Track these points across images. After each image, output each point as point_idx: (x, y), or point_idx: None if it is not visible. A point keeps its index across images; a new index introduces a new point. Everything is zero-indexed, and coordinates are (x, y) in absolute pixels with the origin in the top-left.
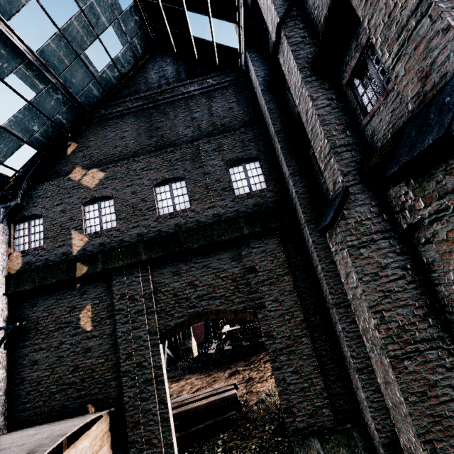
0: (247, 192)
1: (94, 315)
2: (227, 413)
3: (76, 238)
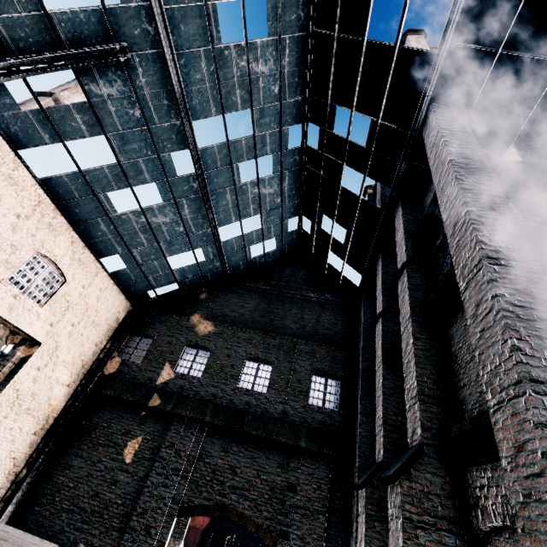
0: (320, 406)
1: (140, 449)
2: None
3: (166, 370)
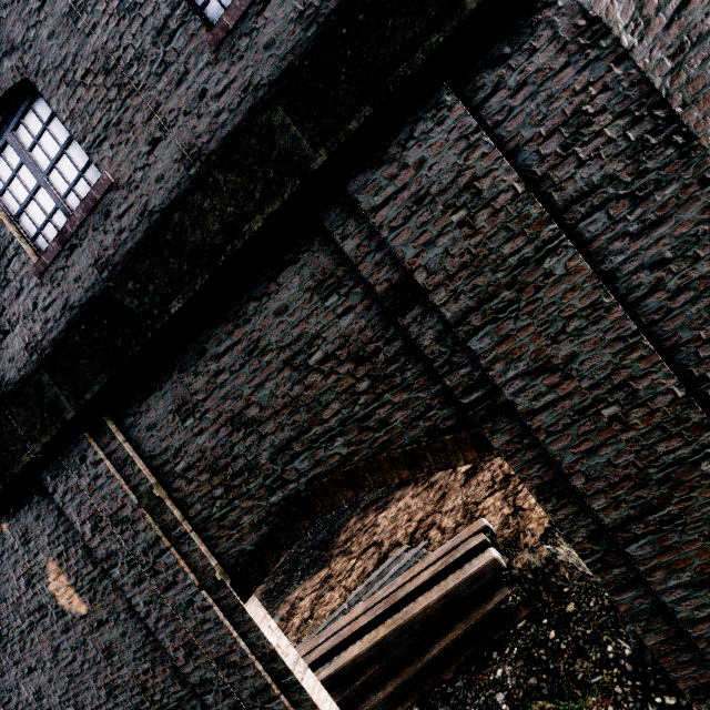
0: None
1: (74, 579)
2: (491, 597)
3: None
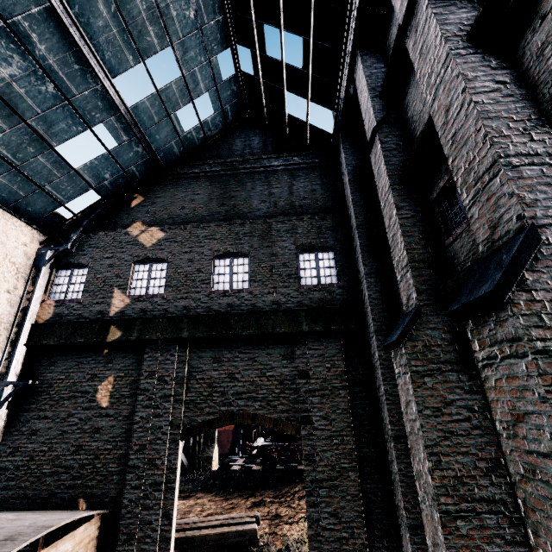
0: (315, 284)
1: (115, 389)
2: None
3: (117, 298)
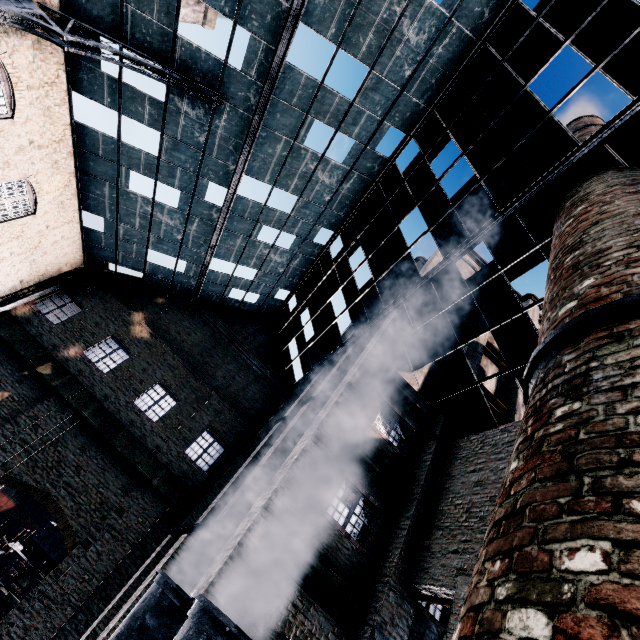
0: (192, 459)
1: None
2: None
3: (76, 347)
